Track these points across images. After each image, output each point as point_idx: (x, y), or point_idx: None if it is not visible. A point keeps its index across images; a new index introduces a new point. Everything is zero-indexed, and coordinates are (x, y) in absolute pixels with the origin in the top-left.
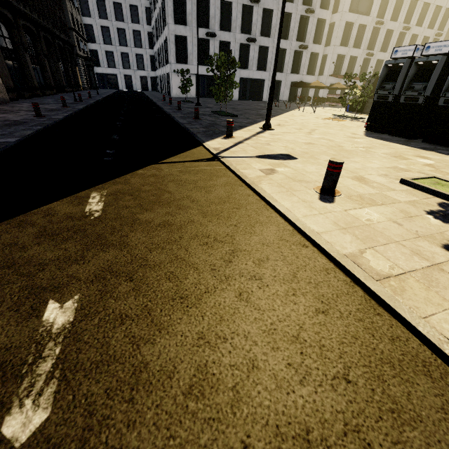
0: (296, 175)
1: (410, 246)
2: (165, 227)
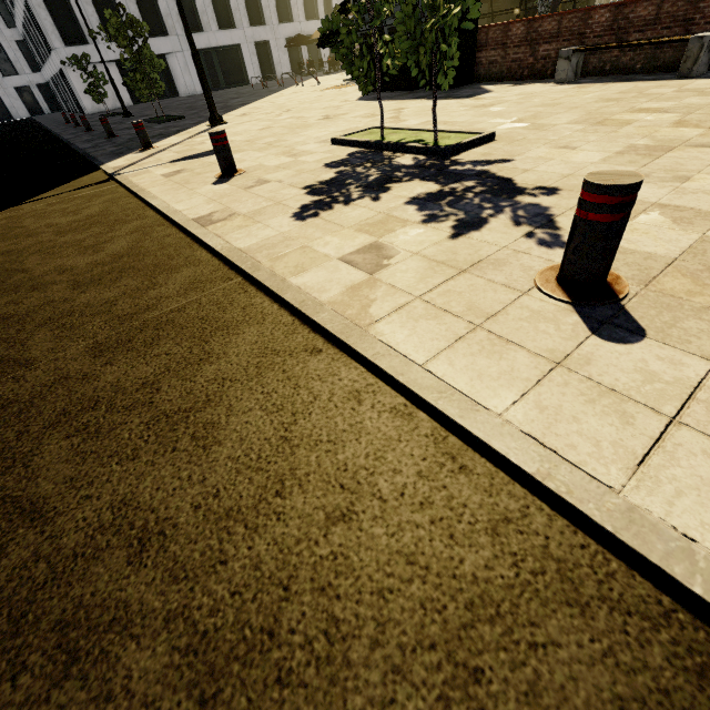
0: (207, 168)
1: (270, 196)
2: (3, 255)
